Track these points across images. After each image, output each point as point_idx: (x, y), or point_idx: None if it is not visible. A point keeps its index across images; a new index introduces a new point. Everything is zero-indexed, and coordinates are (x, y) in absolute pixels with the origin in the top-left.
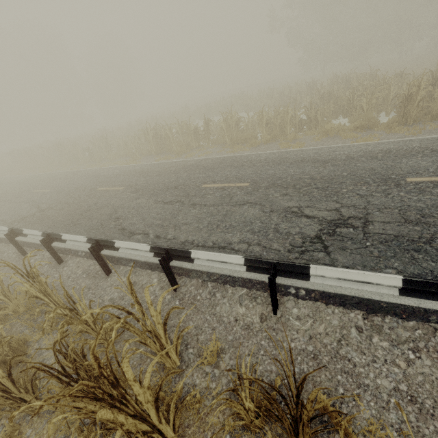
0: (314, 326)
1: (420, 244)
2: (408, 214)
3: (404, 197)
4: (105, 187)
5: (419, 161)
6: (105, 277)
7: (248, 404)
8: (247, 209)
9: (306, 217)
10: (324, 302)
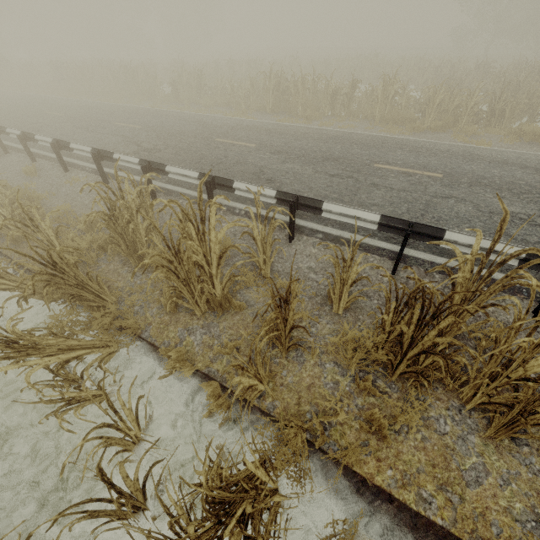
0: None
1: None
2: None
3: None
4: (226, 139)
5: None
6: (287, 243)
7: None
8: (455, 203)
9: None
10: None
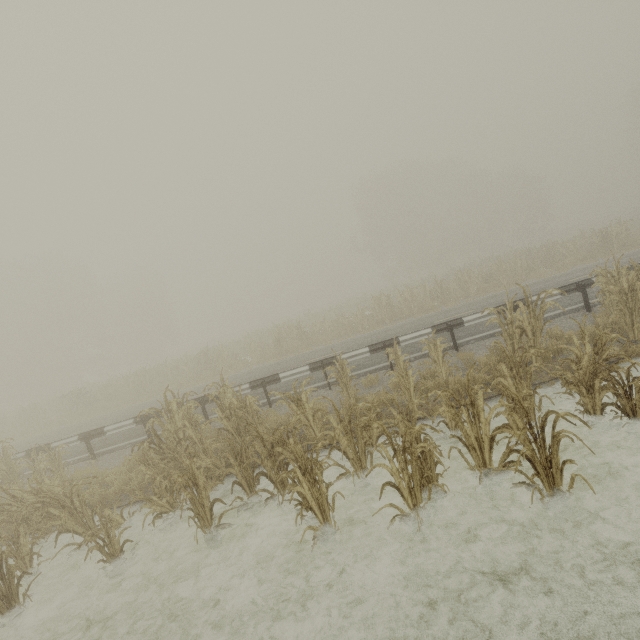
0: None
1: None
2: None
3: None
4: (441, 319)
5: None
6: None
7: None
8: None
9: None
10: None
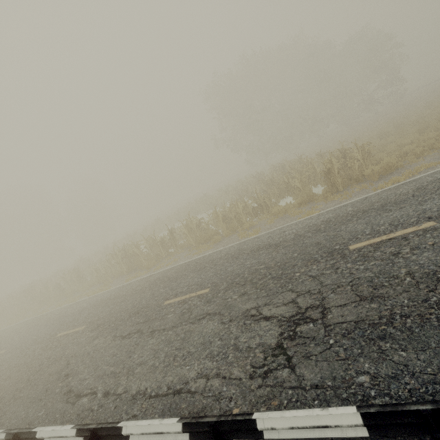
0: None
1: (383, 327)
2: (360, 289)
3: (352, 269)
4: (66, 330)
5: (355, 225)
6: None
7: None
8: (206, 323)
9: (265, 319)
10: None
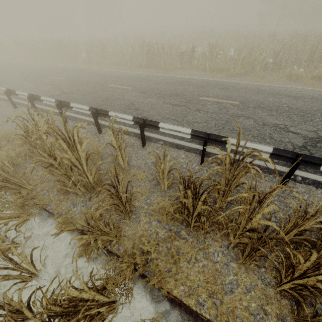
0: (309, 199)
1: None
2: None
3: None
4: (114, 84)
5: None
6: (141, 148)
7: (314, 225)
8: (243, 120)
9: (292, 132)
10: (315, 186)
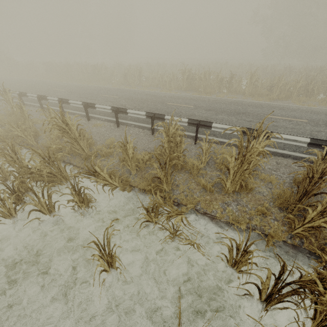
0: None
1: None
2: None
3: None
4: (173, 103)
5: None
6: None
7: None
8: (326, 134)
9: None
10: None
